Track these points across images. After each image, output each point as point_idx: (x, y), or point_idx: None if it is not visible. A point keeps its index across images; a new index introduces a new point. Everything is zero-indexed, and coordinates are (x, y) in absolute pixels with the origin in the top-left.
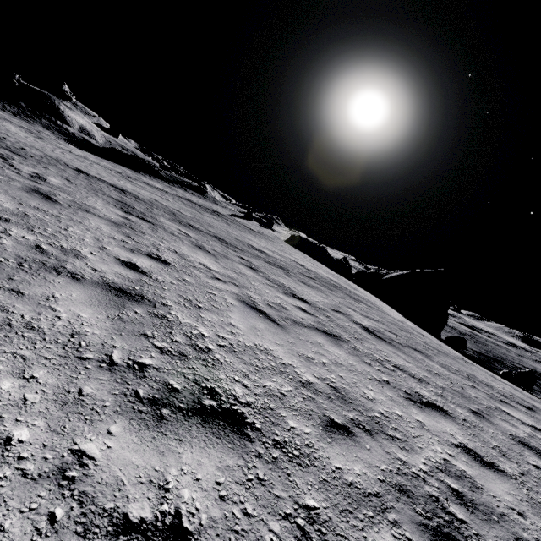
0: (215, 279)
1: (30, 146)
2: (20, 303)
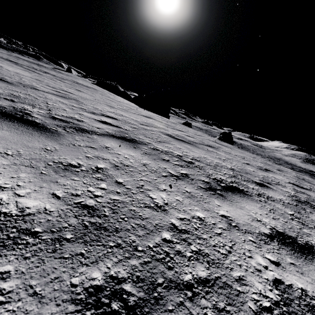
0: None
1: None
2: None
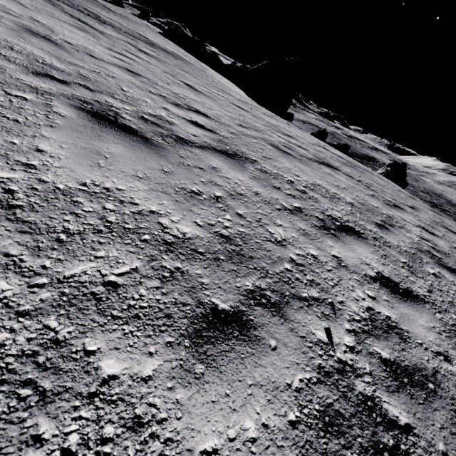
0: None
1: None
2: None
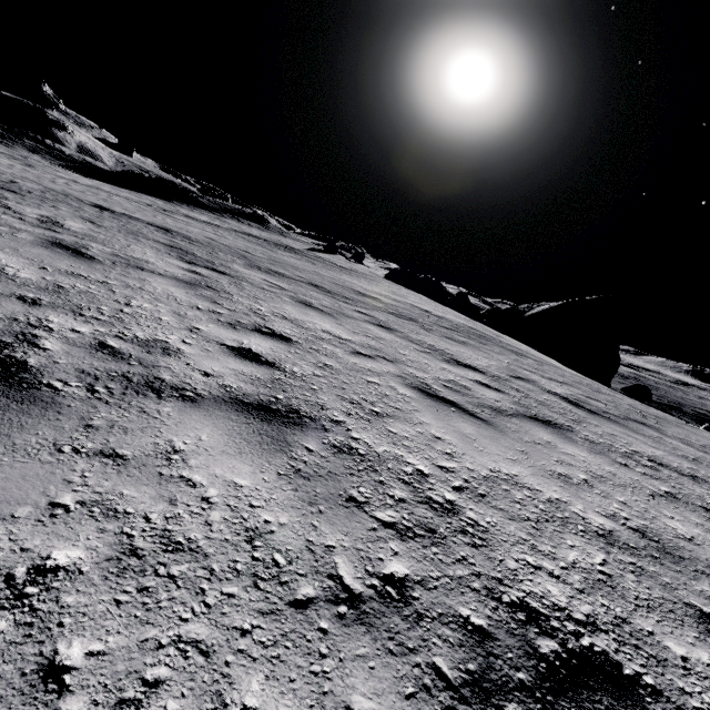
0: (358, 355)
1: (21, 178)
2: (128, 482)
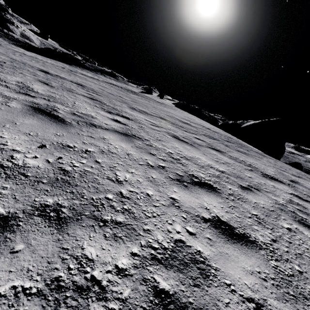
0: (245, 190)
1: None
2: None
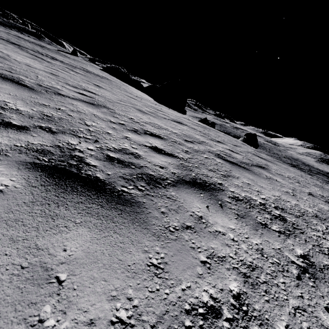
0: None
1: None
2: None
